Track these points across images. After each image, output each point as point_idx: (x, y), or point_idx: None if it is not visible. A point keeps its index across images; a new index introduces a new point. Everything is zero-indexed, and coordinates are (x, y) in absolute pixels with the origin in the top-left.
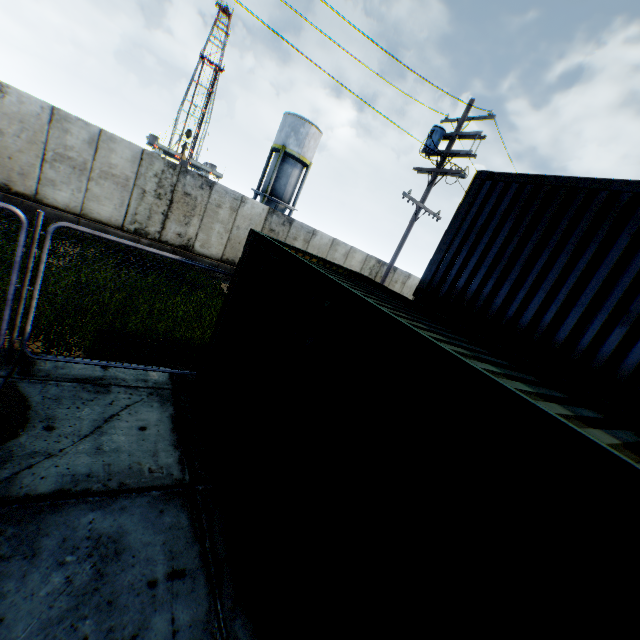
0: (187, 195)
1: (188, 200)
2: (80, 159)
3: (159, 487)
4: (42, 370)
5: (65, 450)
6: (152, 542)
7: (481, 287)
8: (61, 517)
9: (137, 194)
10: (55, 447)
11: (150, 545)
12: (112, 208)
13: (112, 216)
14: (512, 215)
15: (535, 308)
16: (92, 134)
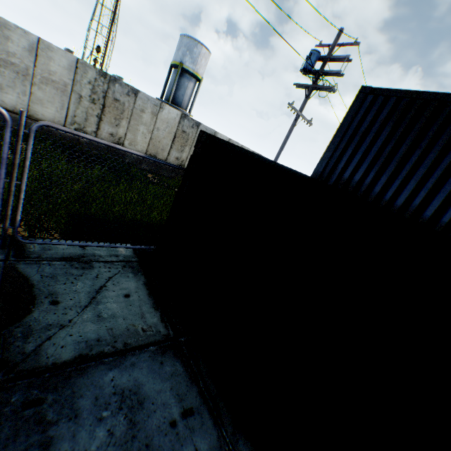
0: (116, 101)
1: (117, 105)
2: (22, 65)
3: (153, 343)
4: (33, 252)
5: (73, 320)
6: (162, 389)
7: (363, 178)
8: (87, 379)
9: (75, 99)
10: (64, 319)
11: (162, 392)
12: (54, 110)
13: (55, 117)
14: (390, 122)
15: (407, 193)
16: (31, 42)
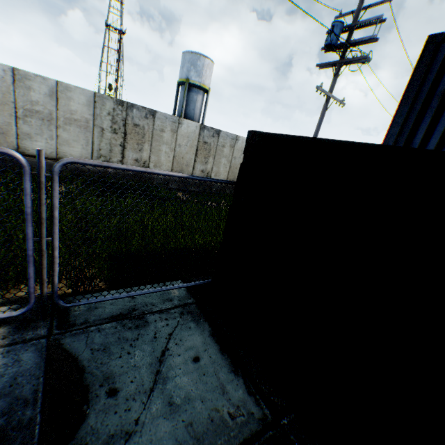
0: (136, 126)
1: (138, 130)
2: (46, 111)
3: (251, 438)
4: (78, 316)
5: (139, 419)
6: None
7: None
8: None
9: (97, 133)
10: (127, 419)
11: None
12: (80, 148)
13: (82, 155)
14: None
15: None
16: (50, 87)
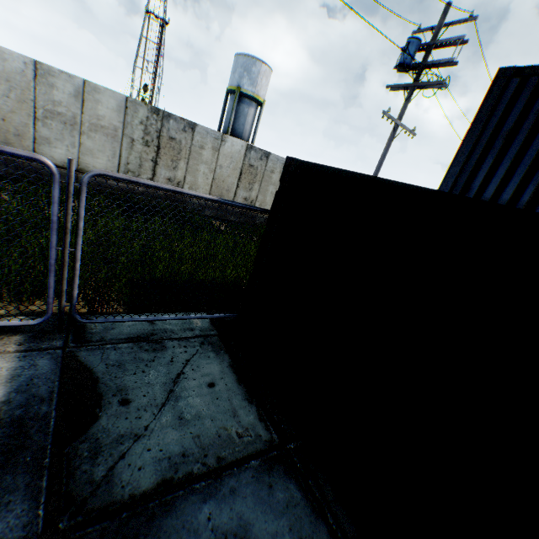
0: (172, 140)
1: (173, 144)
2: (69, 114)
3: (255, 454)
4: (94, 334)
5: (149, 427)
6: (278, 531)
7: (516, 195)
8: (176, 519)
9: (126, 144)
10: (138, 425)
11: (278, 535)
12: (105, 160)
13: (106, 168)
14: None
15: None
16: (76, 86)
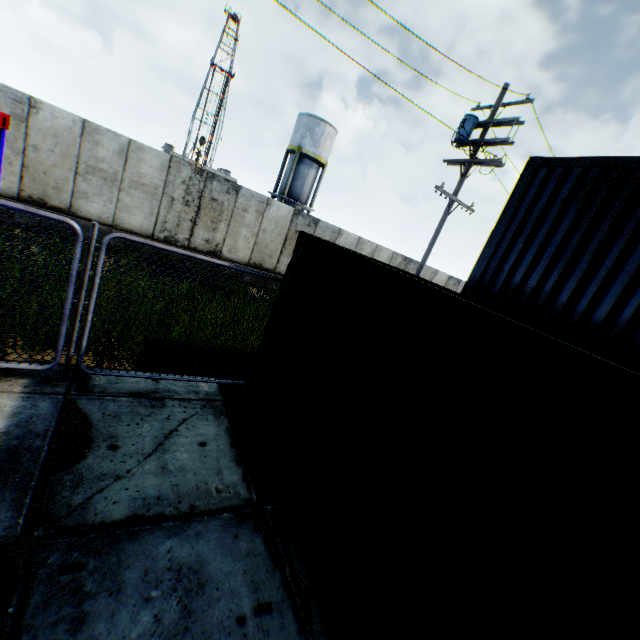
0: (214, 201)
1: (215, 205)
2: (111, 170)
3: (229, 508)
4: (97, 385)
5: (132, 471)
6: (232, 571)
7: (542, 282)
8: (139, 546)
9: (166, 202)
10: (121, 468)
11: (231, 575)
12: (142, 217)
13: (142, 225)
14: (575, 202)
15: (610, 302)
16: (121, 145)
